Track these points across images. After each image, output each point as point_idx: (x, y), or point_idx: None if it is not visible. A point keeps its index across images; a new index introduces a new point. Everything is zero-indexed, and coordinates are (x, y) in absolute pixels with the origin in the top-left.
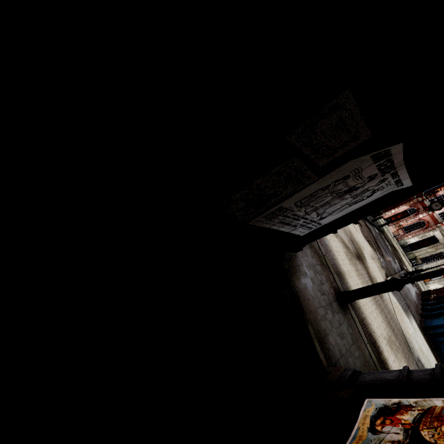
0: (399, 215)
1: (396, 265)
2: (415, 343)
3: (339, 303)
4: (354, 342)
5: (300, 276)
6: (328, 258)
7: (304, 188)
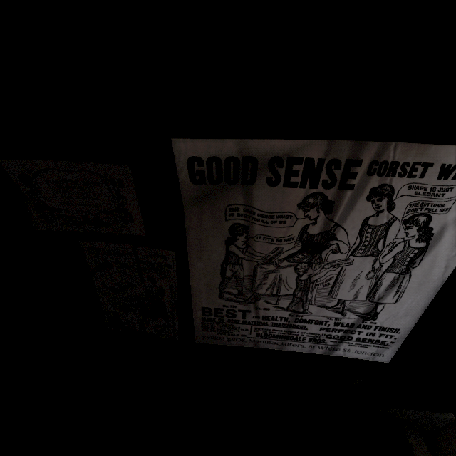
0: None
1: None
2: None
3: None
4: None
5: None
6: None
7: (187, 271)
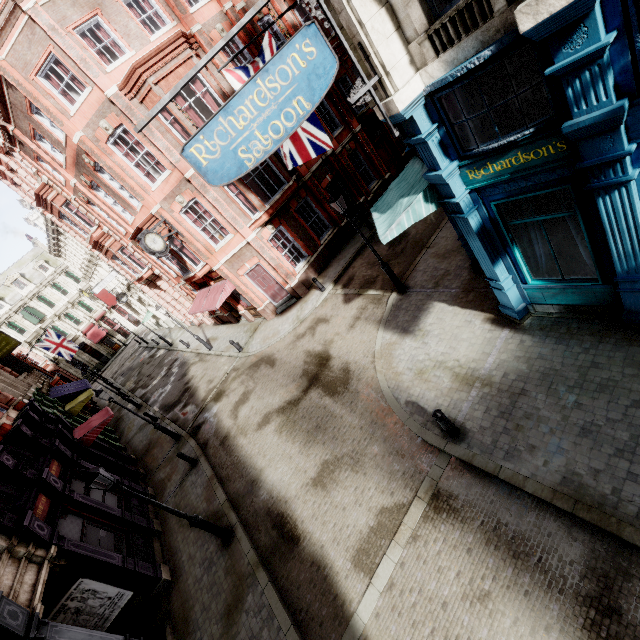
0: None
1: None
2: (408, 376)
3: (224, 545)
4: (229, 572)
5: (183, 577)
6: (240, 486)
7: None
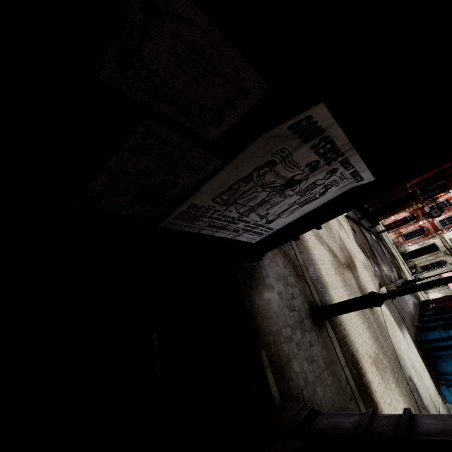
0: (399, 222)
1: (393, 274)
2: (408, 360)
3: (314, 320)
4: (328, 366)
5: (263, 290)
6: (308, 268)
7: (211, 177)
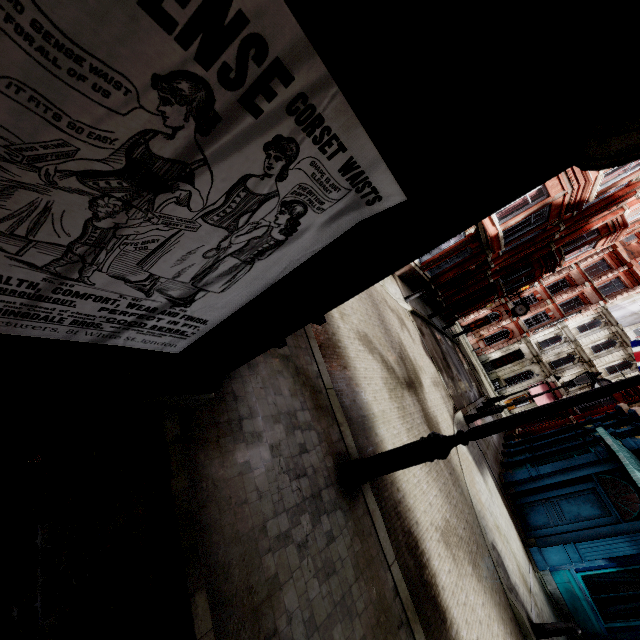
0: (479, 322)
1: (473, 390)
2: (490, 518)
3: (342, 487)
4: (362, 572)
5: (235, 445)
6: (343, 392)
7: None
